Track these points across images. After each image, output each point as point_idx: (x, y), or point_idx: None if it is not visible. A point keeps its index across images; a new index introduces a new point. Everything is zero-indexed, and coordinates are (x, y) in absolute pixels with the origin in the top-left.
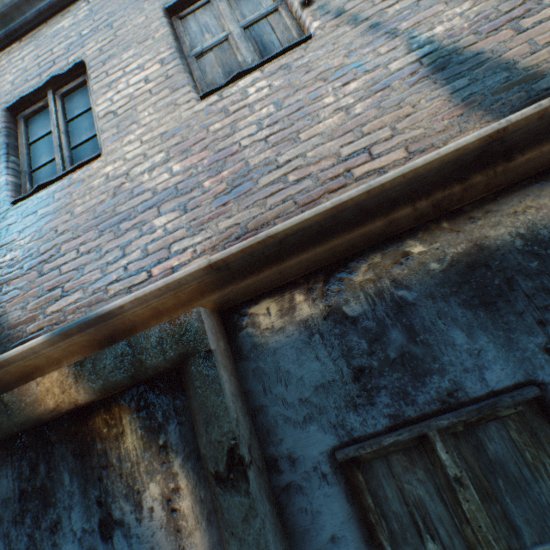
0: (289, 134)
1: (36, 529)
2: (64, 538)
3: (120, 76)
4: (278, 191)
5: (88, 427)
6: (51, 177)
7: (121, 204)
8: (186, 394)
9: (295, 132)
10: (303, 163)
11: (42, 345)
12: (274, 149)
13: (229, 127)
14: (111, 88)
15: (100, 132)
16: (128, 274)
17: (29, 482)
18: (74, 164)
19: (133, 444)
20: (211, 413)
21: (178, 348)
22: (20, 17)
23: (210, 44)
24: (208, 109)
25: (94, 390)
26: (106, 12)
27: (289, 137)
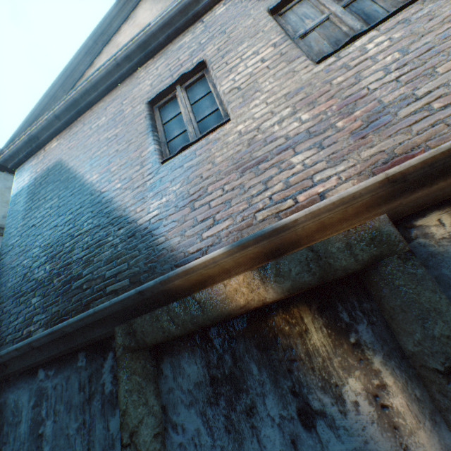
0: (422, 71)
1: (231, 411)
2: (262, 422)
3: (238, 62)
4: (423, 118)
5: (268, 325)
6: (182, 144)
7: (256, 151)
8: (372, 297)
9: (429, 68)
10: (447, 91)
11: (221, 256)
12: (408, 86)
13: (352, 78)
14: (231, 72)
15: (225, 104)
16: (273, 202)
17: (217, 370)
18: (200, 132)
19: (320, 341)
20: (428, 309)
21: (369, 251)
22: (154, 42)
23: (312, 25)
24: (327, 69)
25: (282, 290)
26: (218, 25)
27: (422, 73)
